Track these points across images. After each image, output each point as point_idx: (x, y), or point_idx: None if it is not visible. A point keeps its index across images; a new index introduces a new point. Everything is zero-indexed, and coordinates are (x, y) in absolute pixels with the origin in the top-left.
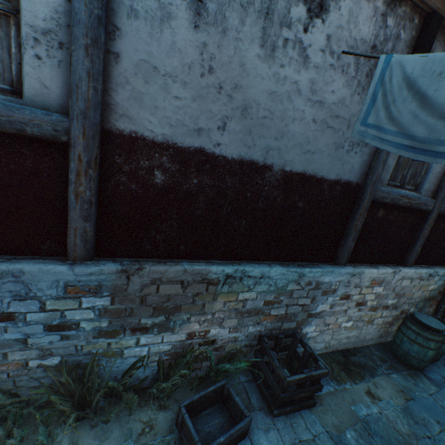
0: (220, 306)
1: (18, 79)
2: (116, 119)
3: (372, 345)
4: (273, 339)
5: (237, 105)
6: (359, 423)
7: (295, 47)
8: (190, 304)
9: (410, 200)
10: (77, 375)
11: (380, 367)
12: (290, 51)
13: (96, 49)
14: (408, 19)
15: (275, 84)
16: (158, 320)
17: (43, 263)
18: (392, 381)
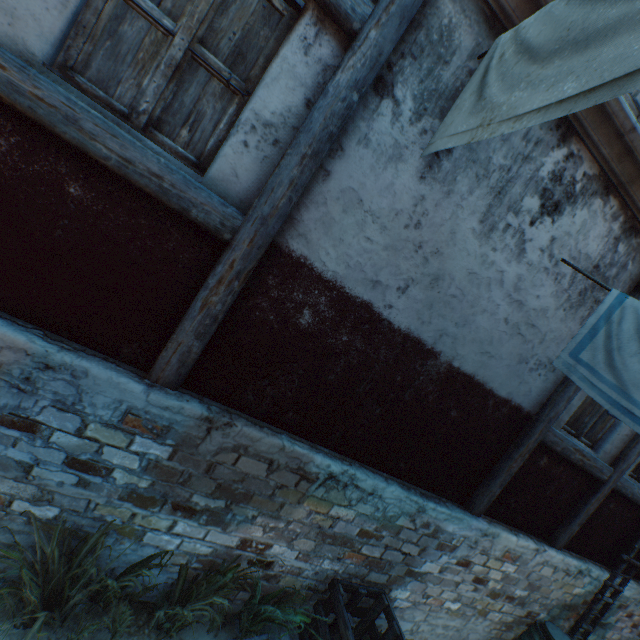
0: (301, 515)
1: (209, 155)
2: (292, 236)
3: None
4: (350, 592)
5: (429, 271)
6: None
7: (514, 235)
8: (266, 498)
9: (584, 458)
10: (68, 547)
11: None
12: (509, 237)
13: (312, 161)
14: (639, 253)
15: (479, 265)
16: (215, 504)
17: (116, 371)
18: None
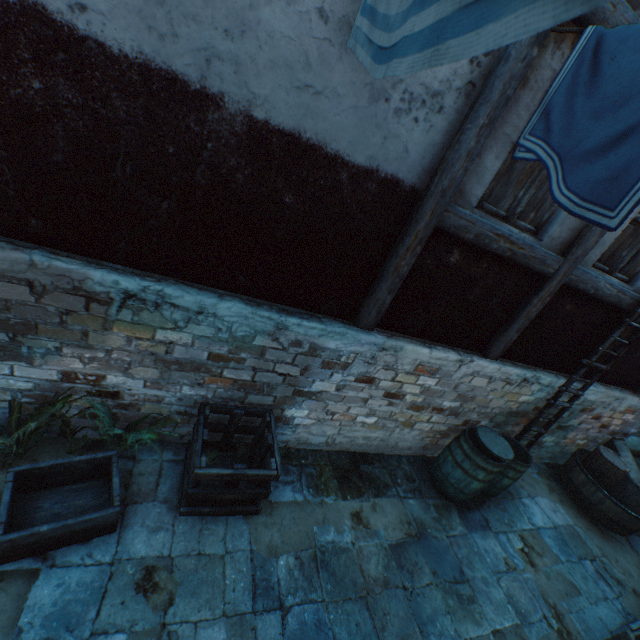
0: (120, 343)
1: None
2: None
3: (408, 456)
4: (227, 414)
5: None
6: (310, 550)
7: None
8: (58, 327)
9: (515, 247)
10: None
11: (398, 487)
12: None
13: None
14: None
15: None
16: None
17: None
18: (404, 508)
